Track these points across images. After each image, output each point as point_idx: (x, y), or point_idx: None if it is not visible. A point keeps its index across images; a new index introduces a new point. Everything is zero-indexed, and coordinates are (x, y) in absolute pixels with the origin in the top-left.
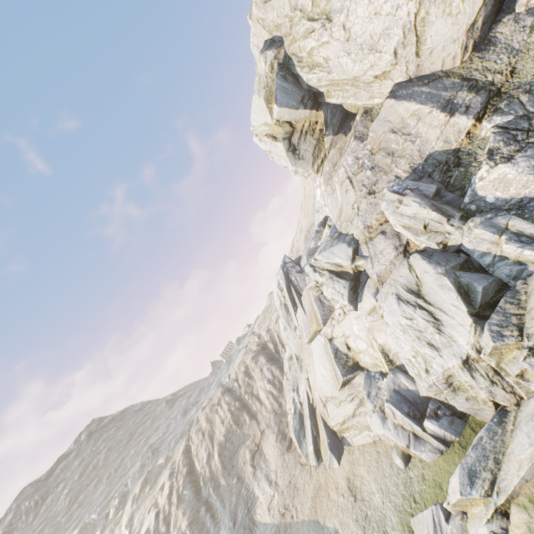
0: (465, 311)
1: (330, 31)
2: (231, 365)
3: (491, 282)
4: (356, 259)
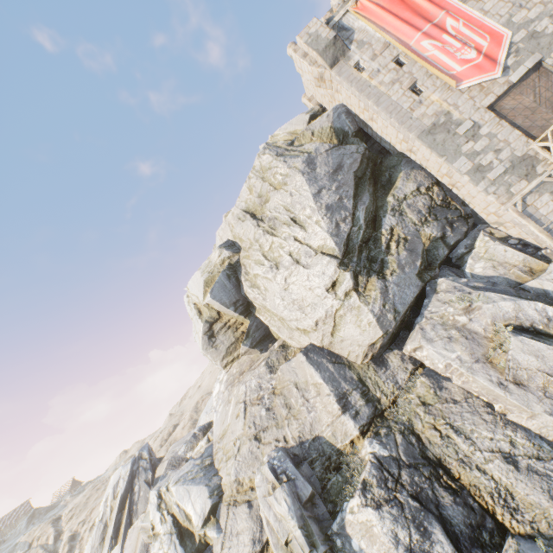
0: None
1: (275, 274)
2: None
3: None
4: (210, 522)
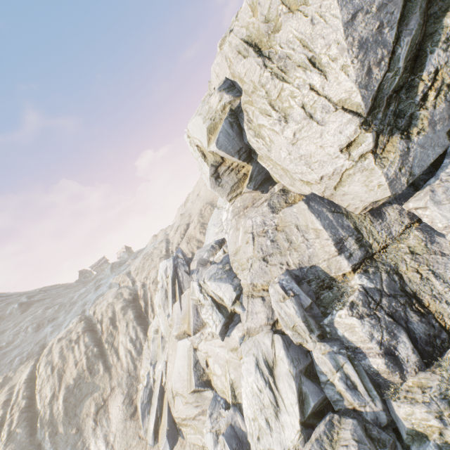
0: (298, 419)
1: (283, 128)
2: (99, 300)
3: (320, 399)
4: (236, 304)
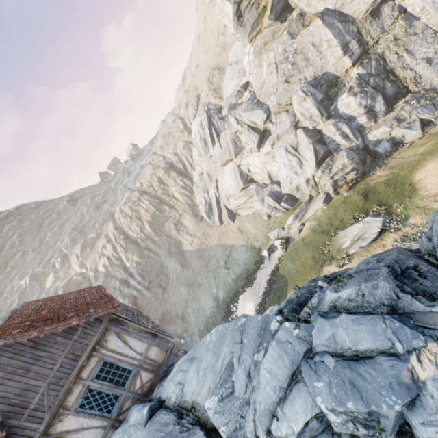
0: (314, 161)
1: None
2: (140, 176)
3: (326, 150)
4: (267, 123)
